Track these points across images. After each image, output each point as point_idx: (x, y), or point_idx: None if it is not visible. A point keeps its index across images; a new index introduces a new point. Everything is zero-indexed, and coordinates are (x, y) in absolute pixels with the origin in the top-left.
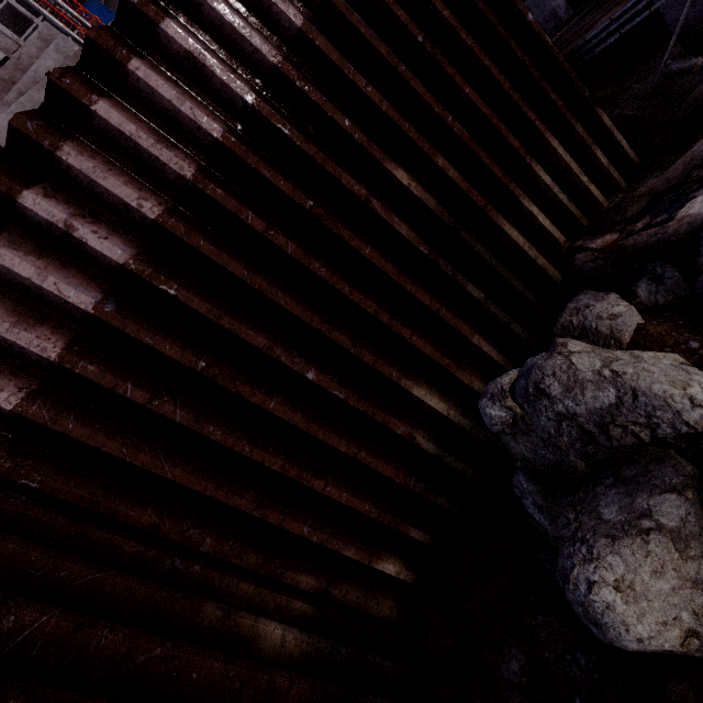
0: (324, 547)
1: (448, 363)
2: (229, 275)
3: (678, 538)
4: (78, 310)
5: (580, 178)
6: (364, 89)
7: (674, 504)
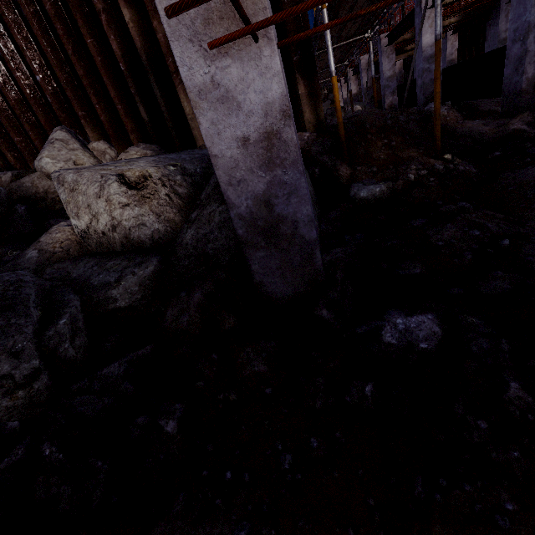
0: (23, 154)
1: (111, 134)
2: None
3: (0, 183)
4: None
5: None
6: None
7: (9, 177)
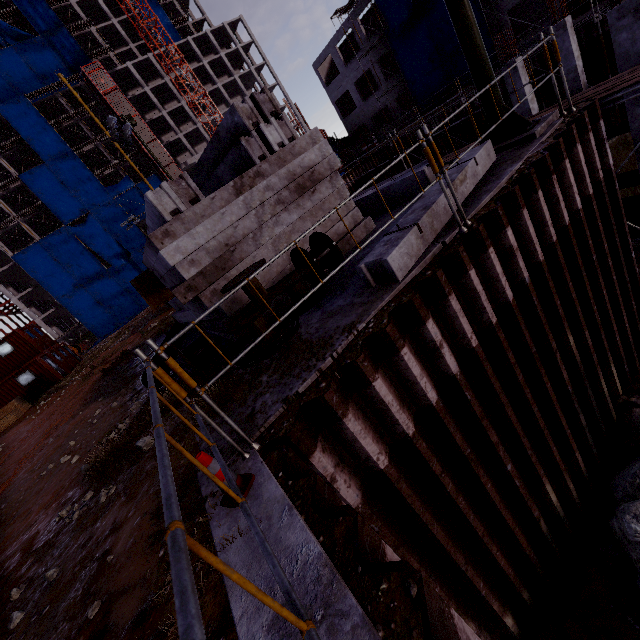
0: (484, 599)
1: (564, 468)
2: (491, 389)
3: None
4: (426, 401)
5: (633, 354)
6: (568, 283)
7: None
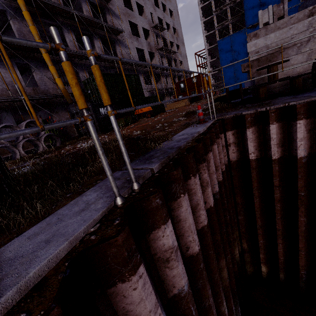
0: (258, 247)
1: None
2: None
3: None
4: (295, 153)
5: None
6: None
7: None
